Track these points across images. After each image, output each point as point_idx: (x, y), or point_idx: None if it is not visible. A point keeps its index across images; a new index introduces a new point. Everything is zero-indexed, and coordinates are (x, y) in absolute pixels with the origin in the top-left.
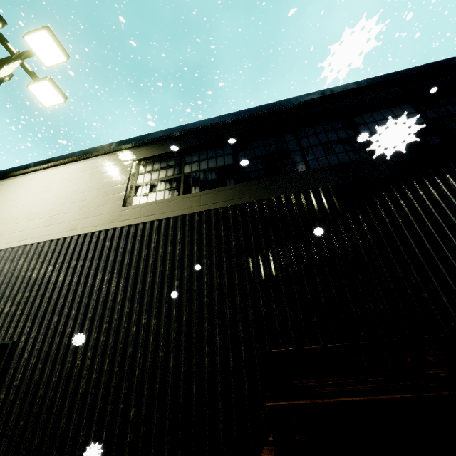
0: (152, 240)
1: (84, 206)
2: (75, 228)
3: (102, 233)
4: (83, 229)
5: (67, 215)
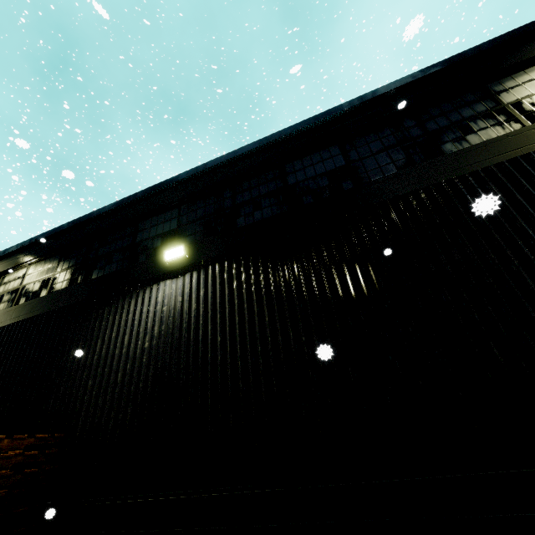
0: None
1: None
2: None
3: None
4: None
5: None
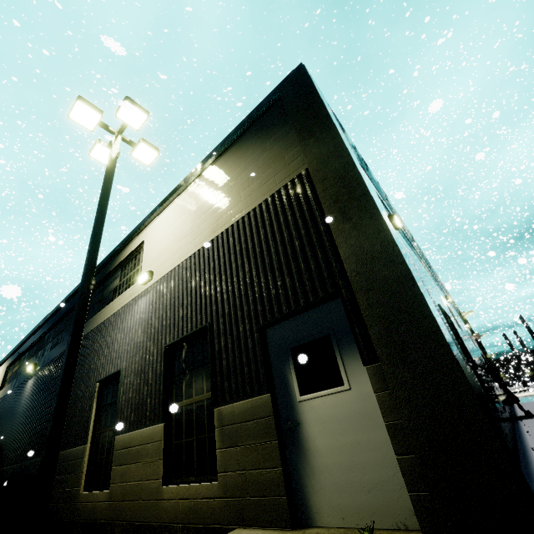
0: None
1: None
2: None
3: None
4: None
5: None
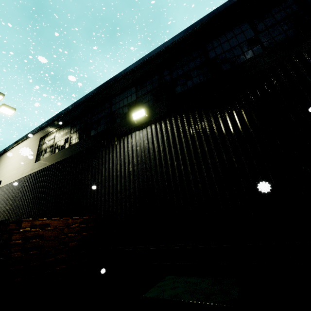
0: (40, 178)
1: (25, 163)
2: (23, 174)
3: (29, 175)
4: (25, 174)
5: (21, 168)
